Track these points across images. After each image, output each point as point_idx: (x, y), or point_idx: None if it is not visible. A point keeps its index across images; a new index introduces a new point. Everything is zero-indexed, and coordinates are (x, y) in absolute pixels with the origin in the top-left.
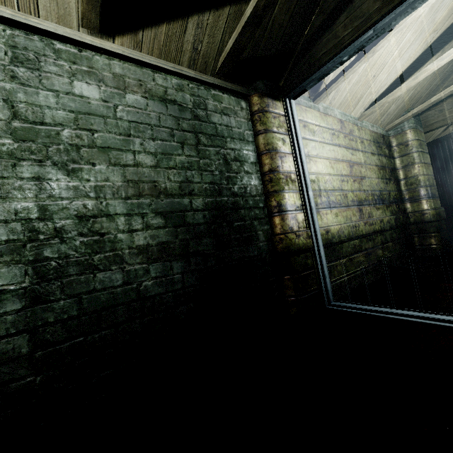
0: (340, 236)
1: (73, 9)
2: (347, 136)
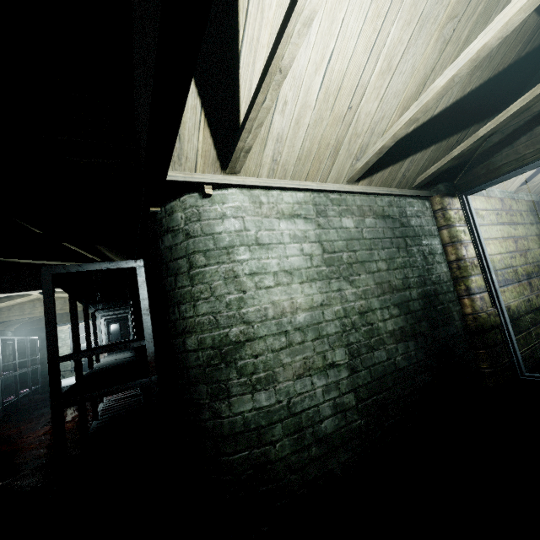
0: (519, 312)
1: (344, 173)
2: (508, 213)
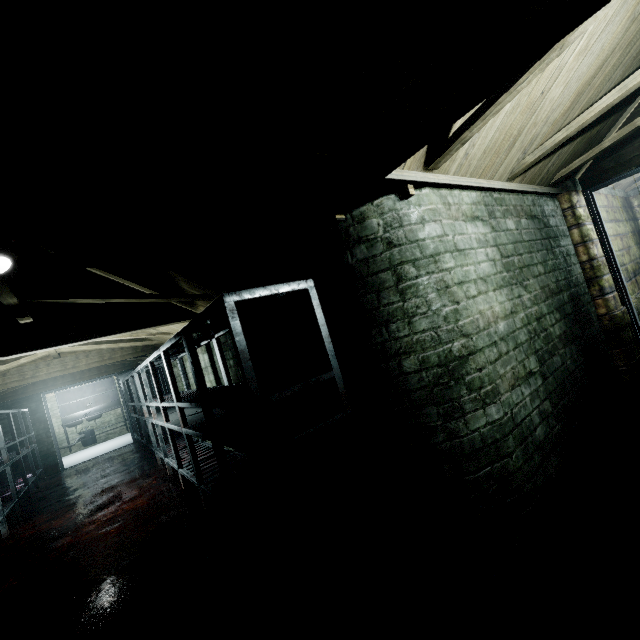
0: (638, 309)
1: (509, 169)
2: (612, 210)
